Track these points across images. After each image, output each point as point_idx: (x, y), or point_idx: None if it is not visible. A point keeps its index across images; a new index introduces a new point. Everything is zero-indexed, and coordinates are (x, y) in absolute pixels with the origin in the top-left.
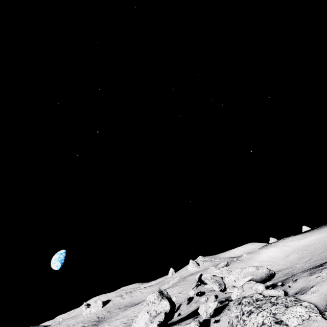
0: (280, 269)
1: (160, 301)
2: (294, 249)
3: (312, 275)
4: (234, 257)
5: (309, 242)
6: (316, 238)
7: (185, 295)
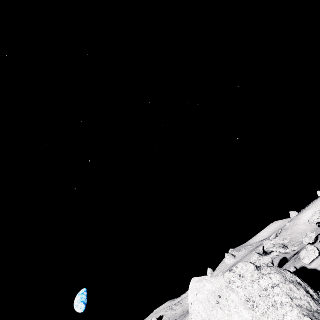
0: None
1: (263, 258)
2: None
3: None
4: (264, 240)
5: None
6: None
7: None
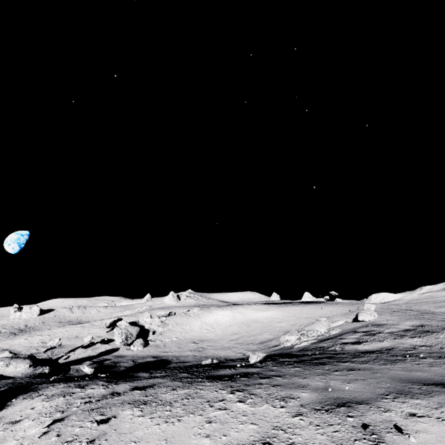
0: (209, 338)
1: None
2: (243, 320)
3: (45, 399)
4: (224, 302)
5: (259, 318)
6: (270, 316)
7: None
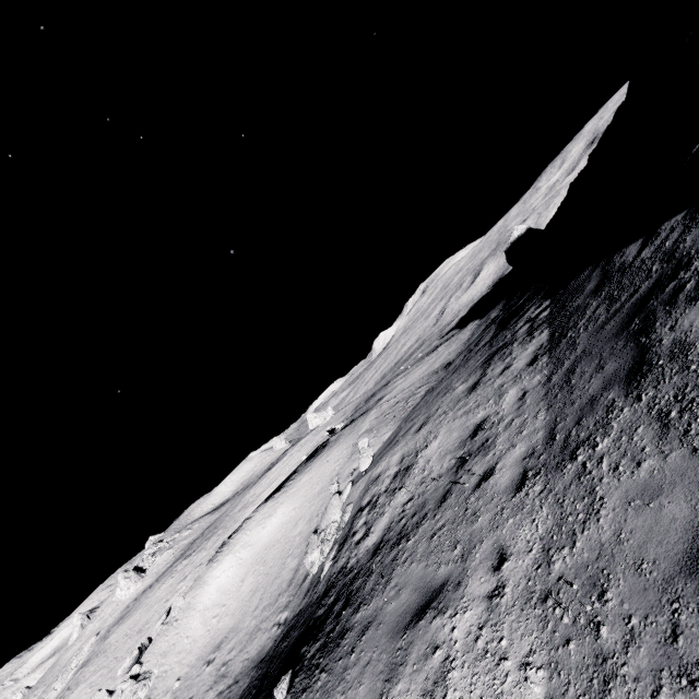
0: (225, 632)
1: None
2: (254, 555)
3: None
4: (219, 508)
5: (272, 537)
6: (282, 521)
7: None
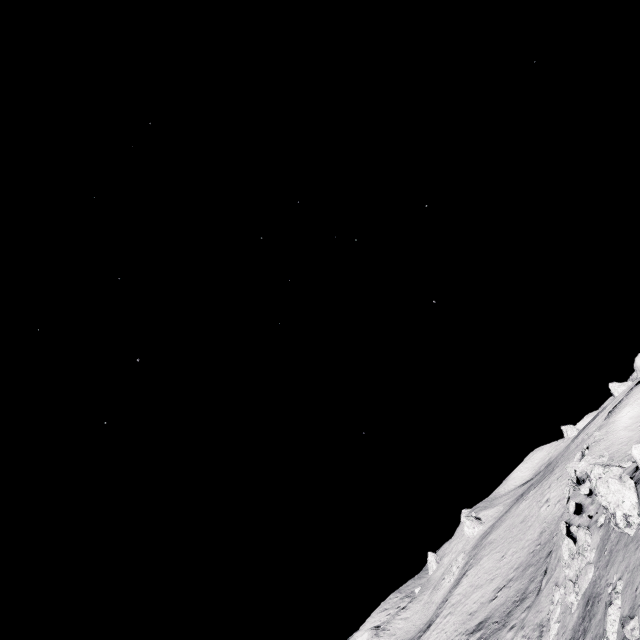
0: None
1: (609, 469)
2: None
3: None
4: (526, 483)
5: None
6: None
7: (516, 553)
